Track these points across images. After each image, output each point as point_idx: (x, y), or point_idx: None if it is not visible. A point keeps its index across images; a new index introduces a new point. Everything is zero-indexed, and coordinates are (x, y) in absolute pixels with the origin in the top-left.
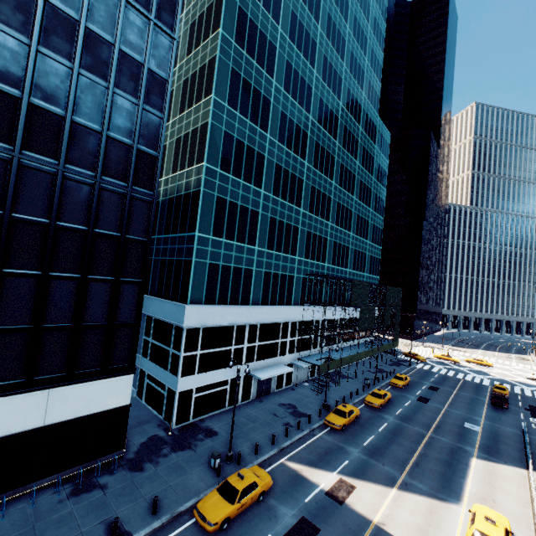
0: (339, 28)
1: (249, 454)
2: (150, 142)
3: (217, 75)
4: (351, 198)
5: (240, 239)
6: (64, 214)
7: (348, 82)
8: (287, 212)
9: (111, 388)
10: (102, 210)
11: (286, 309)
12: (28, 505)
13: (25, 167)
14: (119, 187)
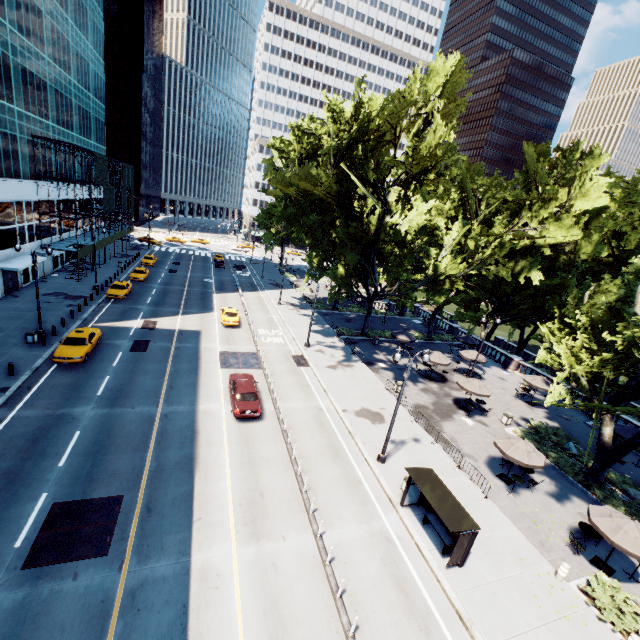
0: None
1: (57, 329)
2: None
3: None
4: (66, 20)
5: None
6: None
7: None
8: None
9: None
10: None
11: (18, 184)
12: None
13: None
14: None
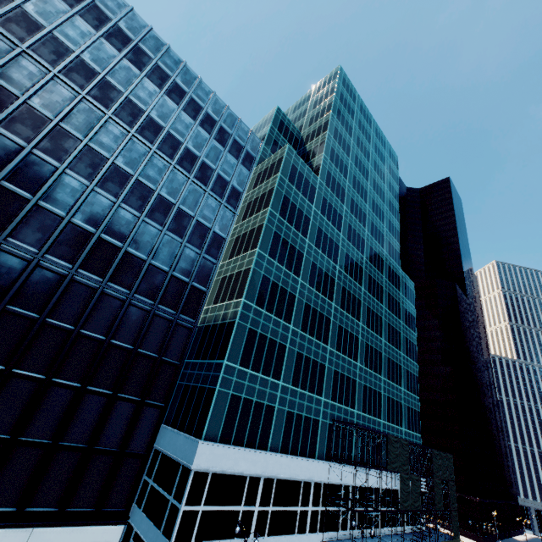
0: (360, 207)
1: None
2: (202, 281)
3: (263, 236)
4: (379, 340)
5: (266, 371)
6: (119, 333)
7: (370, 242)
8: (314, 348)
9: (95, 541)
10: (150, 332)
11: (308, 462)
12: None
13: (105, 294)
14: (169, 314)
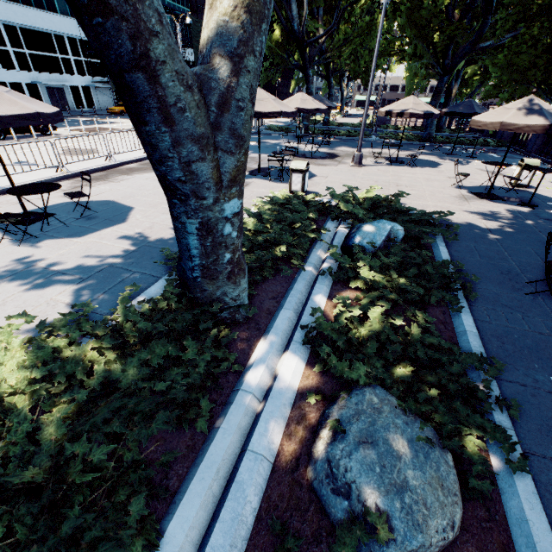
0: None
1: None
2: None
3: None
4: None
5: None
6: None
7: None
8: None
9: None
10: None
11: (49, 16)
12: None
13: None
14: None
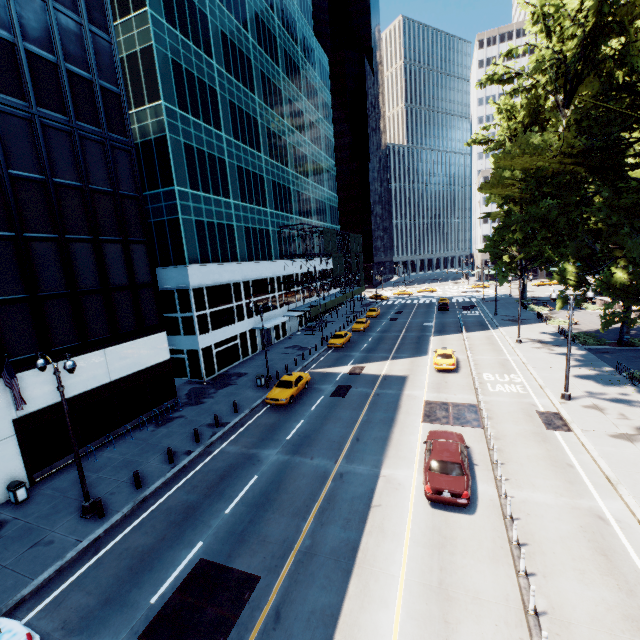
0: None
1: (282, 374)
2: (108, 76)
3: None
4: (304, 141)
5: (216, 191)
6: (55, 169)
7: None
8: (251, 159)
9: (152, 345)
10: (89, 163)
11: (270, 264)
12: (127, 440)
13: None
14: (97, 134)
